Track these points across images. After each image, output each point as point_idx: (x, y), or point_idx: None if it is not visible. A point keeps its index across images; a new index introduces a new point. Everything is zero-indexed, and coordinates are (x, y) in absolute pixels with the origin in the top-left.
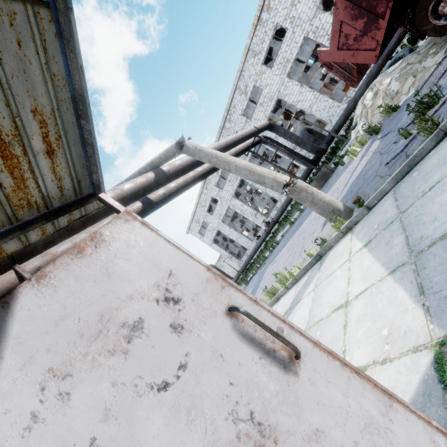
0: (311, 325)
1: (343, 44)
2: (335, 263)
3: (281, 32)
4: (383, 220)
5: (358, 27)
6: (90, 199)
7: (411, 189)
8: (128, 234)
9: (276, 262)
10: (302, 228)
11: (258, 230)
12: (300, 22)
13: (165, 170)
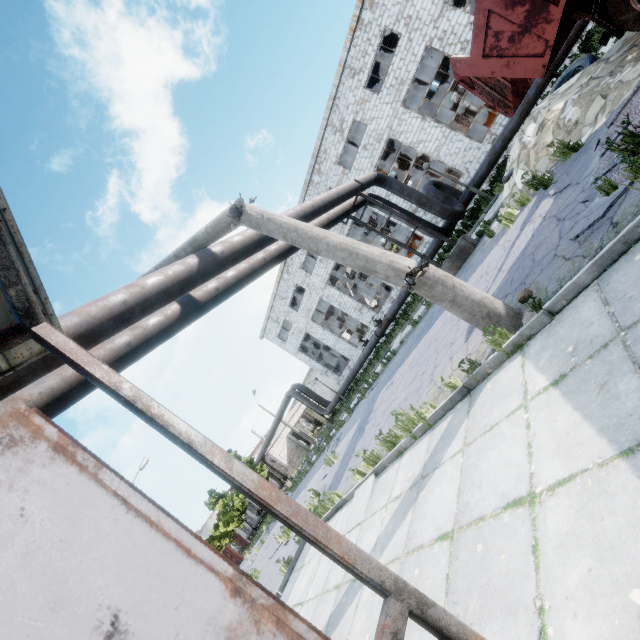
0: (464, 523)
1: (492, 48)
2: (498, 408)
3: (391, 41)
4: (584, 338)
5: (516, 20)
6: (9, 339)
7: (635, 285)
8: (3, 492)
9: (394, 386)
10: (432, 332)
11: (364, 330)
12: (420, 23)
13: (217, 251)
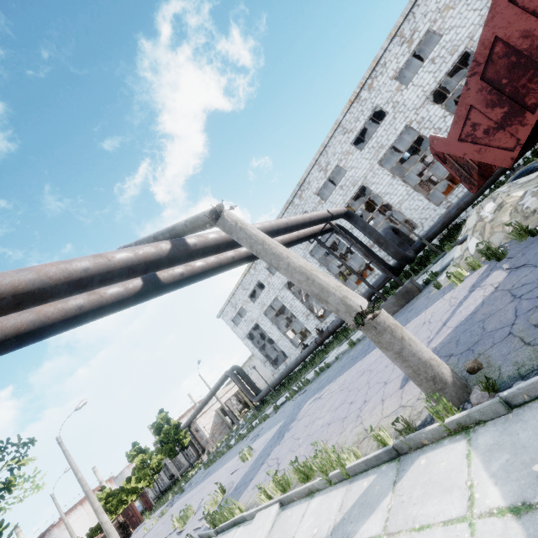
0: None
1: (468, 134)
2: (432, 501)
3: (379, 116)
4: None
5: (494, 117)
6: None
7: None
8: None
9: (321, 401)
10: (368, 361)
11: (307, 333)
12: (404, 108)
13: (190, 242)
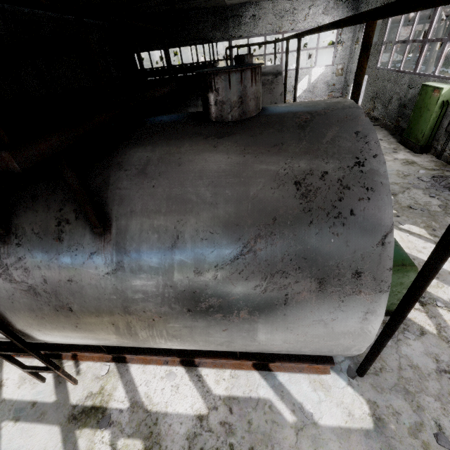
0: None
1: None
2: None
3: None
4: None
5: None
6: None
7: None
8: None
9: None
10: None
11: None
12: None
13: None
